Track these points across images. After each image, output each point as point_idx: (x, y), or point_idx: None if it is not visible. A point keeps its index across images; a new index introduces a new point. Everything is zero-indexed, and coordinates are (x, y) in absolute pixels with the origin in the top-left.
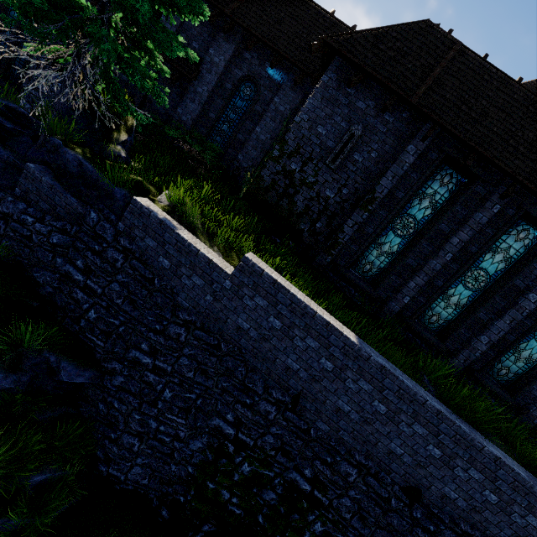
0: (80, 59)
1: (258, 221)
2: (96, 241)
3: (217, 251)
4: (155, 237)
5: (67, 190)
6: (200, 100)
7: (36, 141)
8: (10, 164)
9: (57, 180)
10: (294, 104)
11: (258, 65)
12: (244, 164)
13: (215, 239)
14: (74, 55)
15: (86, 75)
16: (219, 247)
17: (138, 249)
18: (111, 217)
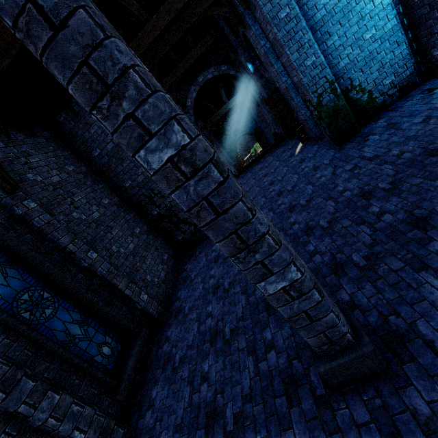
0: None
1: None
2: None
3: None
4: None
5: None
6: None
7: None
8: None
9: None
10: None
11: None
12: None
13: None
14: None
15: None
16: None
17: None
18: None
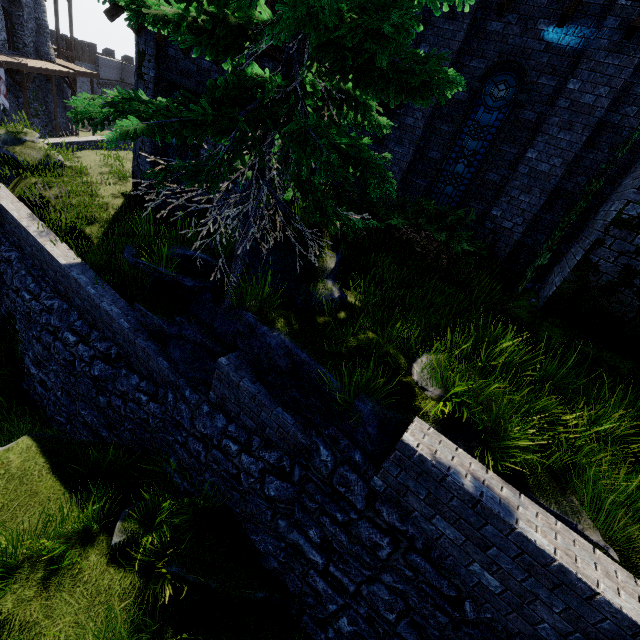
0: (262, 171)
1: (593, 357)
2: (336, 501)
3: (595, 526)
4: (459, 523)
5: (275, 397)
6: (411, 137)
7: (221, 297)
8: (198, 344)
9: (259, 380)
10: (622, 79)
11: (521, 33)
12: (505, 223)
13: (571, 483)
14: (255, 171)
15: (277, 197)
16: (593, 512)
17: (420, 534)
18: (354, 457)
